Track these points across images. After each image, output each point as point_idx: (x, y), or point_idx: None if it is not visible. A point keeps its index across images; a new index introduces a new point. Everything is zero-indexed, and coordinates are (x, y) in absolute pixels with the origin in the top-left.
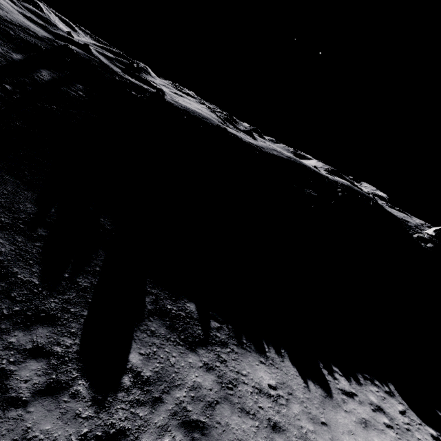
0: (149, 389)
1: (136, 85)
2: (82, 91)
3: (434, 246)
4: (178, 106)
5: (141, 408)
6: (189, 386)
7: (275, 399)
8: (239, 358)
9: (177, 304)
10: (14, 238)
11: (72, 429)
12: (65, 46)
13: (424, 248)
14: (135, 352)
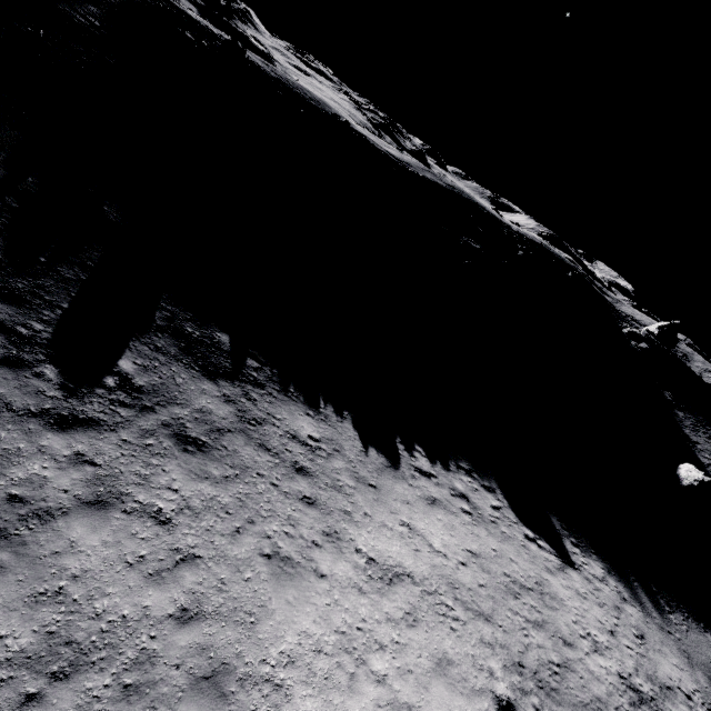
0: (140, 397)
1: (198, 25)
2: (96, 17)
3: (649, 347)
4: (269, 72)
5: (125, 409)
6: (195, 408)
7: (313, 449)
8: (277, 403)
9: (202, 330)
10: None
11: (31, 401)
12: None
13: (632, 348)
14: (128, 360)
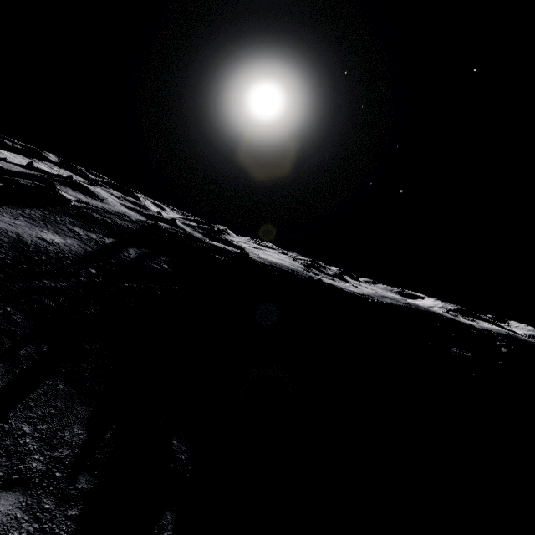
0: None
1: (220, 248)
2: (165, 263)
3: None
4: (264, 262)
5: None
6: None
7: None
8: None
9: None
10: (40, 504)
11: None
12: (154, 224)
13: None
14: None
